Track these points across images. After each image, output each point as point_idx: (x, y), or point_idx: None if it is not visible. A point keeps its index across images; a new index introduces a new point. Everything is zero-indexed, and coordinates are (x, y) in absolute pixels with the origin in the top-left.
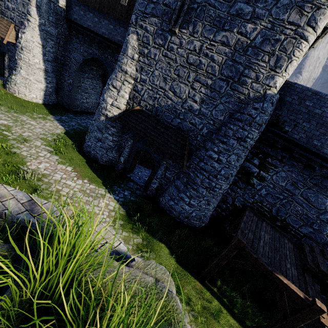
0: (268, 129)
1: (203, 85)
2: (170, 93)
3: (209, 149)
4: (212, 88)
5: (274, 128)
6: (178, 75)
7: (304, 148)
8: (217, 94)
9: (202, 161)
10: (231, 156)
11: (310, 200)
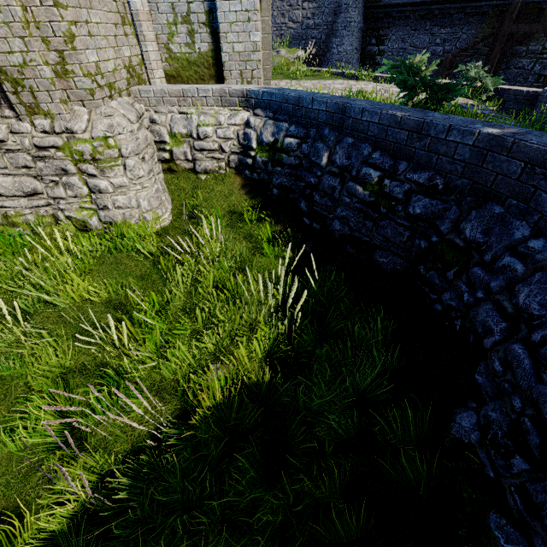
0: (369, 7)
1: (309, 2)
2: (290, 23)
3: (331, 49)
4: (316, 1)
5: (372, 4)
6: (290, 5)
7: (395, 5)
8: (320, 2)
9: (329, 62)
10: (345, 44)
11: (416, 45)
